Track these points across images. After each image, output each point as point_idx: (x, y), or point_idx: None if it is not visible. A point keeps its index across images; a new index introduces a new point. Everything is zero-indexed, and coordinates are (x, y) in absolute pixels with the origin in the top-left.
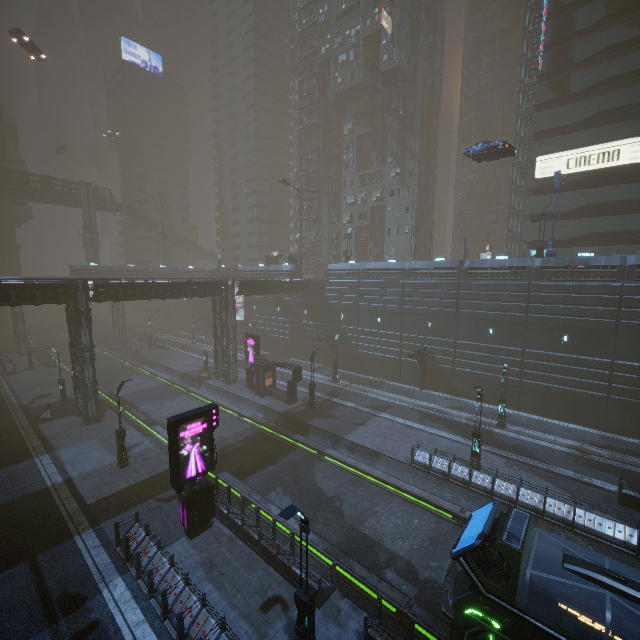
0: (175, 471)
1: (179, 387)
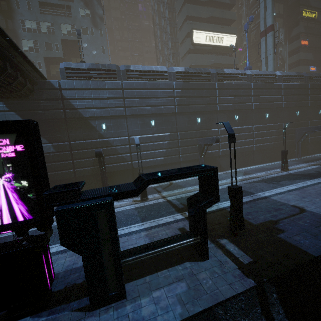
0: None
1: None
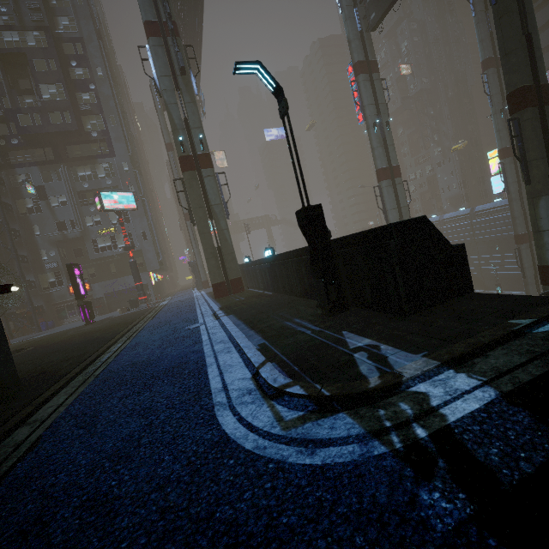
0: None
1: None
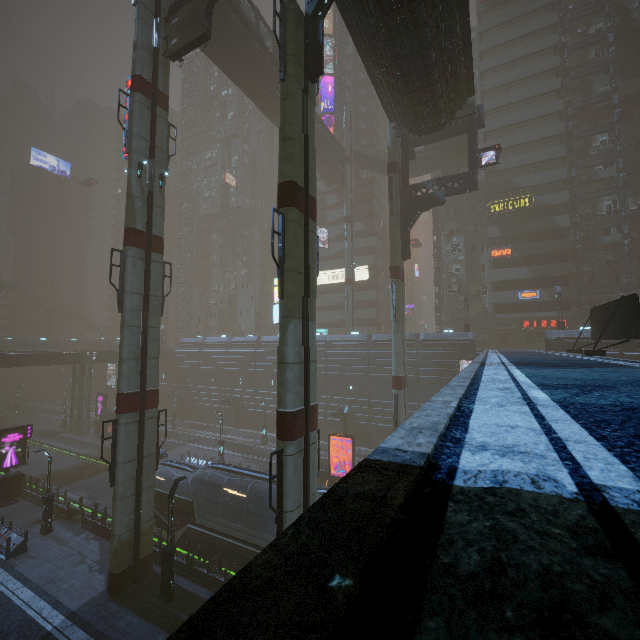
0: None
1: (33, 442)
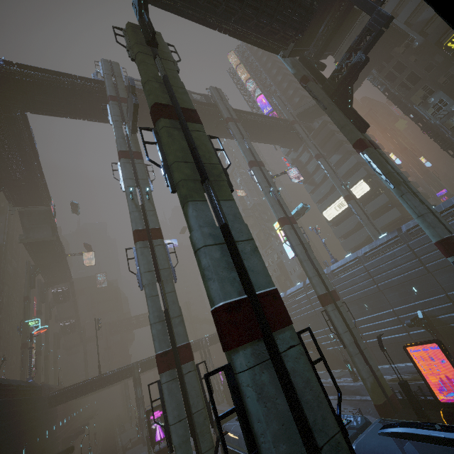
0: (150, 436)
1: None
